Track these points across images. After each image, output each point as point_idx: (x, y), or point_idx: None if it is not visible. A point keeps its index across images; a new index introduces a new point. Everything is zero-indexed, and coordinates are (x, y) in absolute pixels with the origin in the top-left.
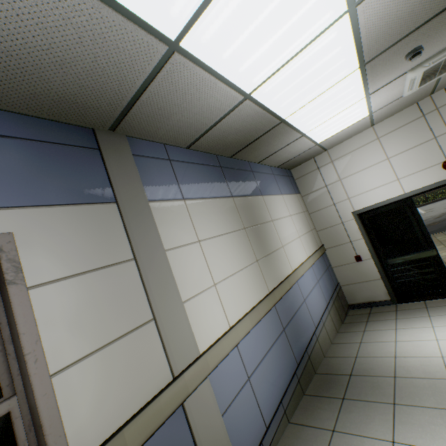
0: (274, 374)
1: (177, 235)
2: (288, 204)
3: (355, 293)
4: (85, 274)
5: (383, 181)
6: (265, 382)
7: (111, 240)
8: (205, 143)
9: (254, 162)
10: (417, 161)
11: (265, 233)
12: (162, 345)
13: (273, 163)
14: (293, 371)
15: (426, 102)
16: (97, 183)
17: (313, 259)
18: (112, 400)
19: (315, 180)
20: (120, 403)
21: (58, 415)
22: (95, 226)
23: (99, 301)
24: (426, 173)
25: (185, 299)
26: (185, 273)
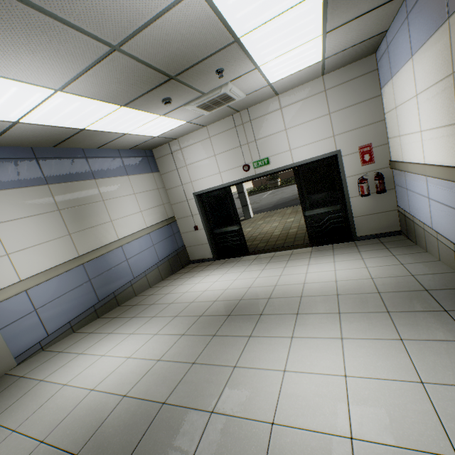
0: (68, 307)
1: None
2: (136, 184)
3: (194, 252)
4: None
5: (212, 172)
6: (56, 312)
7: None
8: (6, 143)
9: (93, 148)
10: (231, 161)
11: (90, 212)
12: None
13: (119, 147)
14: (92, 305)
15: (238, 117)
16: None
17: (152, 229)
18: None
19: (170, 163)
20: None
21: None
22: None
23: None
24: (235, 171)
25: None
26: None
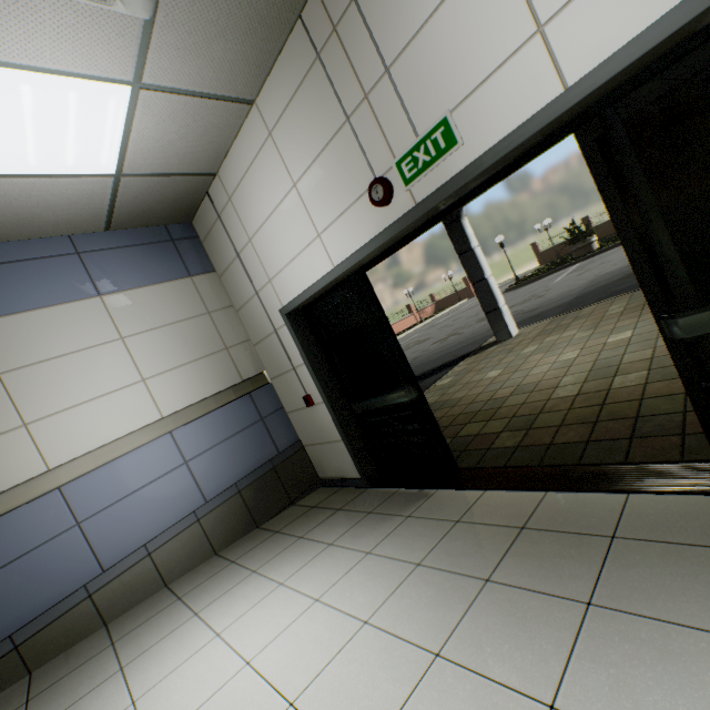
0: None
1: None
2: (129, 312)
3: (322, 460)
4: None
5: (302, 240)
6: None
7: None
8: None
9: None
10: (335, 187)
11: None
12: None
13: (60, 230)
14: None
15: (315, 12)
16: None
17: (177, 420)
18: None
19: (224, 243)
20: None
21: None
22: None
23: None
24: (353, 218)
25: None
26: None
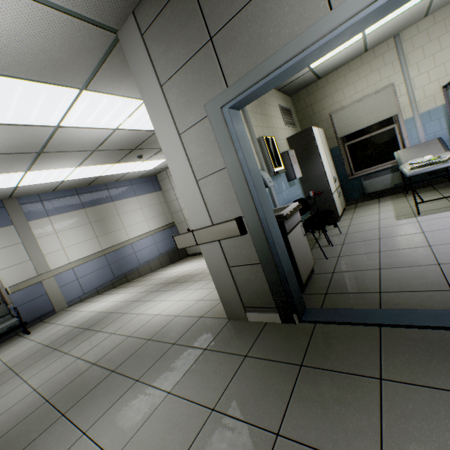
0: (96, 279)
1: (44, 232)
2: (143, 201)
3: (190, 248)
4: (4, 248)
5: None
6: (89, 281)
7: (12, 237)
8: (62, 189)
9: (112, 182)
10: None
11: (109, 223)
12: (34, 267)
13: (130, 179)
14: (110, 280)
15: None
16: (6, 219)
17: (154, 232)
18: (16, 278)
19: (168, 184)
20: (18, 279)
21: (0, 279)
22: (6, 234)
23: (9, 255)
24: None
25: (46, 254)
26: (47, 245)
